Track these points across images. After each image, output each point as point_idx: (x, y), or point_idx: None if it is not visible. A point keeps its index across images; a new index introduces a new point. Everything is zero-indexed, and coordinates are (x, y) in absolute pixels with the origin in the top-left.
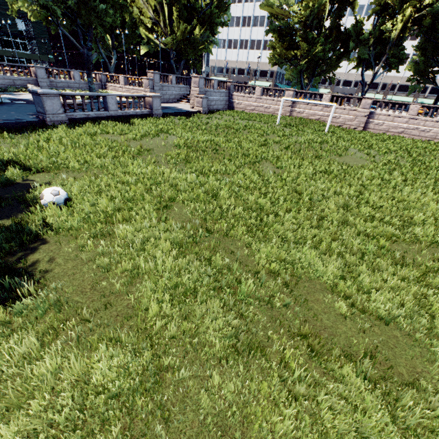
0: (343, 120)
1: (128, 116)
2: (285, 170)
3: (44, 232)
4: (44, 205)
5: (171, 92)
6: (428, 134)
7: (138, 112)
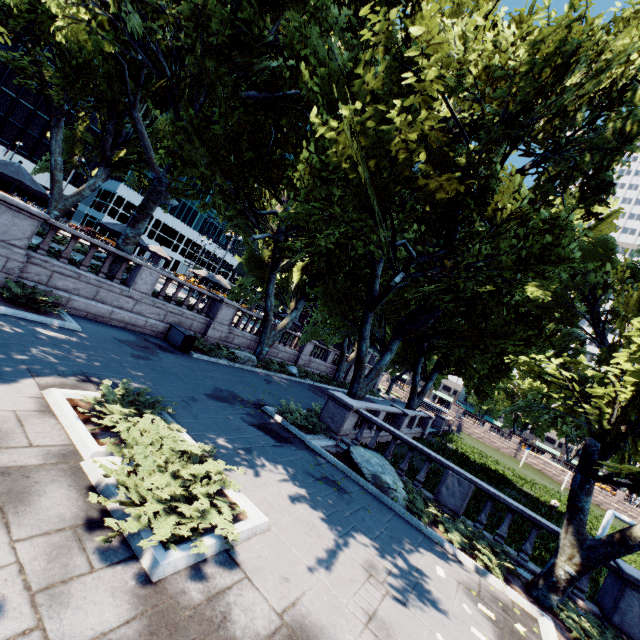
0: (562, 479)
1: (445, 430)
2: (592, 518)
3: None
4: (555, 506)
5: None
6: (635, 519)
7: (446, 428)
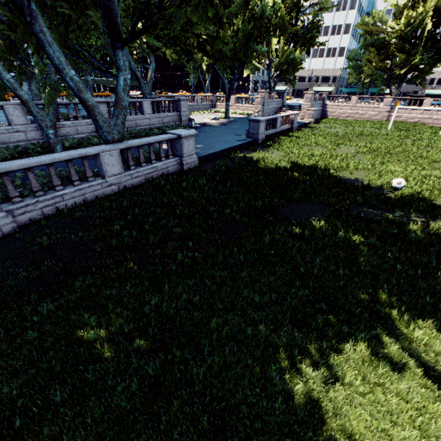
0: None
1: (282, 131)
2: None
3: (435, 198)
4: (398, 188)
5: (271, 106)
6: None
7: (286, 127)
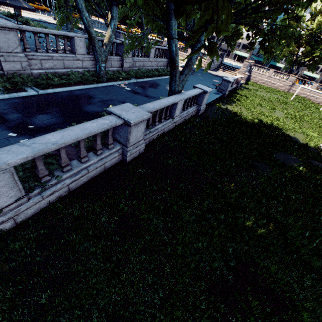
0: (321, 100)
1: (233, 88)
2: None
3: None
4: None
5: (215, 63)
6: None
7: (234, 86)
